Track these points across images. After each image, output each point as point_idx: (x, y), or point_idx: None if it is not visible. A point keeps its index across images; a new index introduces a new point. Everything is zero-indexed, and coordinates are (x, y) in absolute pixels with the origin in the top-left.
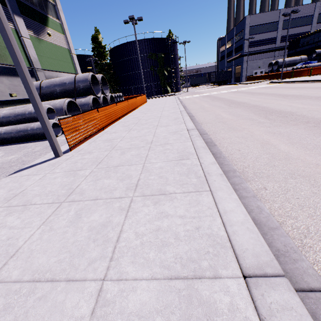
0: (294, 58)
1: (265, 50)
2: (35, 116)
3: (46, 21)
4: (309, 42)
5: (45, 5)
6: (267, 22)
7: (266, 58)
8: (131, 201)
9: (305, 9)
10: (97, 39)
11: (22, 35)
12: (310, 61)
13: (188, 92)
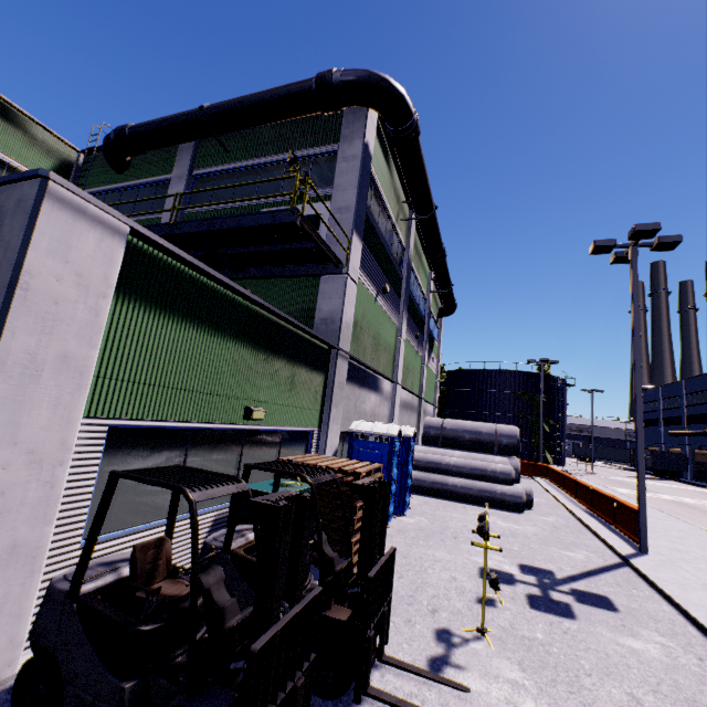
0: None
1: None
2: (499, 476)
3: (433, 345)
4: None
5: (434, 330)
6: None
7: None
8: None
9: None
10: None
11: (424, 363)
12: None
13: (596, 475)
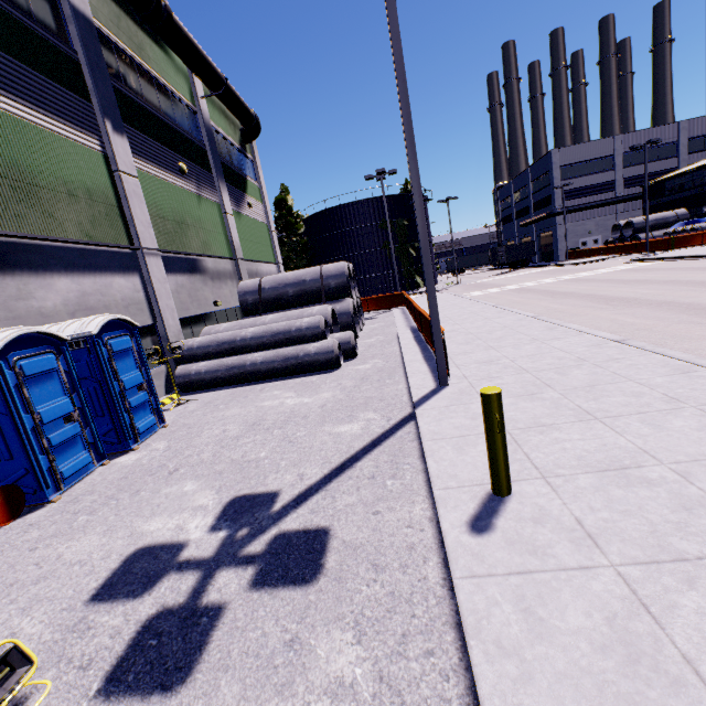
0: (662, 215)
1: (596, 204)
2: (307, 333)
3: (246, 185)
4: (684, 187)
5: (244, 163)
6: (592, 157)
7: (601, 216)
8: (699, 409)
9: (659, 133)
10: (285, 202)
11: (226, 211)
12: (697, 219)
13: (461, 284)
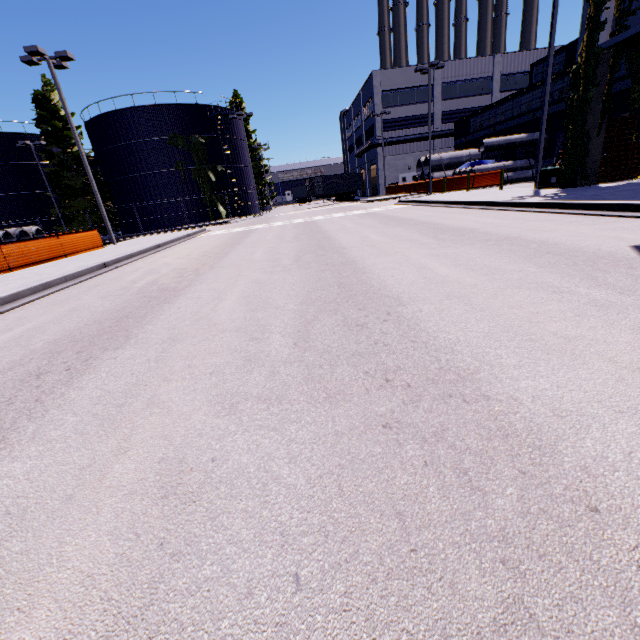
0: (457, 153)
1: (414, 137)
2: None
3: None
4: (483, 125)
5: None
6: (413, 85)
7: (420, 151)
8: None
9: (477, 65)
10: (48, 100)
11: None
12: (482, 161)
13: (260, 217)
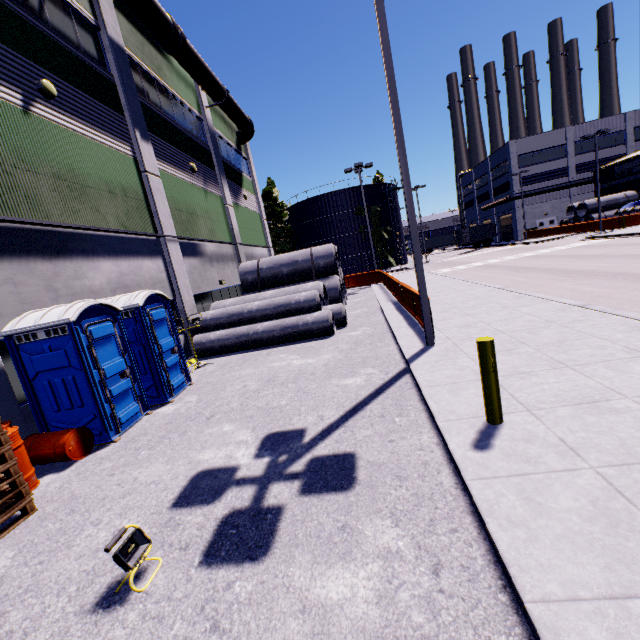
0: (613, 196)
1: (551, 188)
2: (304, 305)
3: (242, 180)
4: (632, 171)
5: (239, 161)
6: (546, 147)
7: (556, 199)
8: None
9: (608, 123)
10: (271, 194)
11: (227, 203)
12: None
13: (429, 263)
